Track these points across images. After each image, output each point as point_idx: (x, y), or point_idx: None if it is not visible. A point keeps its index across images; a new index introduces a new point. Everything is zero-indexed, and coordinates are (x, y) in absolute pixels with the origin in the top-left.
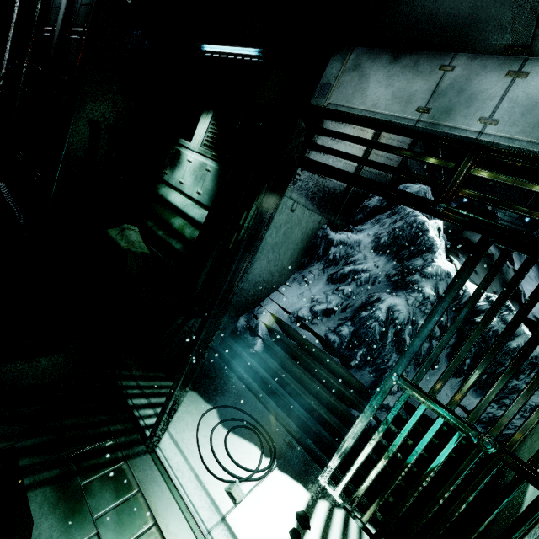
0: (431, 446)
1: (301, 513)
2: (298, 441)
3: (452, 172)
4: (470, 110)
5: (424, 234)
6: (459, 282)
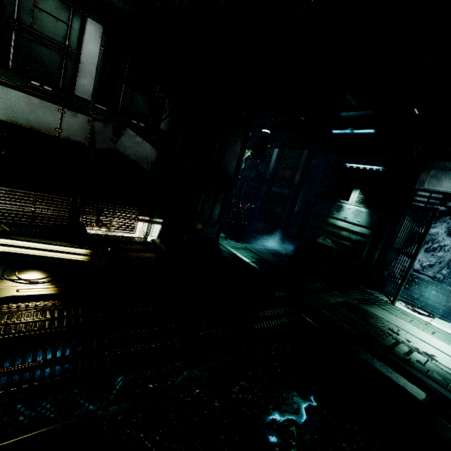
0: None
1: None
2: (438, 314)
3: None
4: None
5: None
6: None
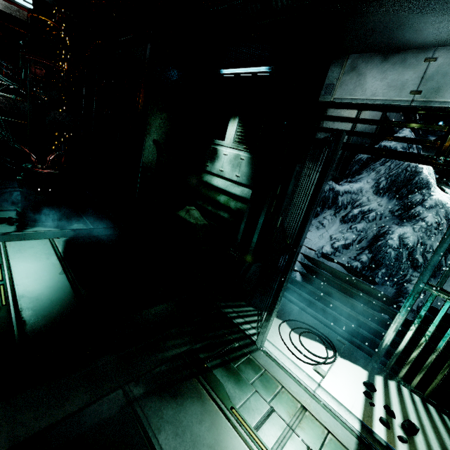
0: None
1: (367, 382)
2: (347, 339)
3: (446, 133)
4: None
5: (419, 175)
6: None
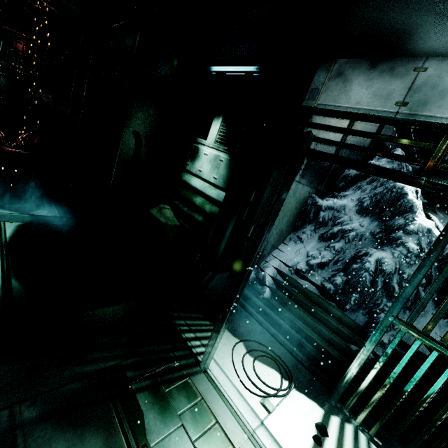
0: (425, 377)
1: (319, 423)
2: (308, 369)
3: (431, 151)
4: (444, 102)
5: (404, 197)
6: (444, 240)
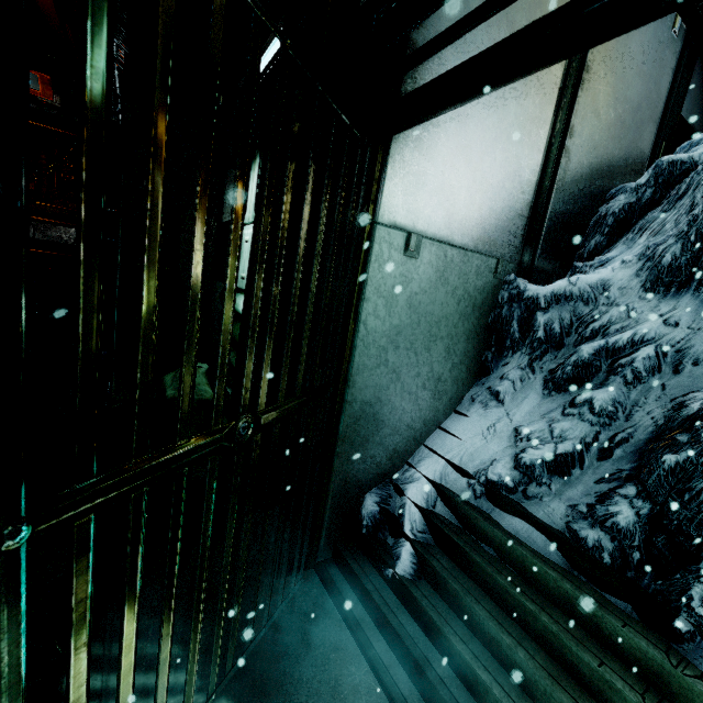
0: None
1: None
2: None
3: None
4: None
5: None
6: None
